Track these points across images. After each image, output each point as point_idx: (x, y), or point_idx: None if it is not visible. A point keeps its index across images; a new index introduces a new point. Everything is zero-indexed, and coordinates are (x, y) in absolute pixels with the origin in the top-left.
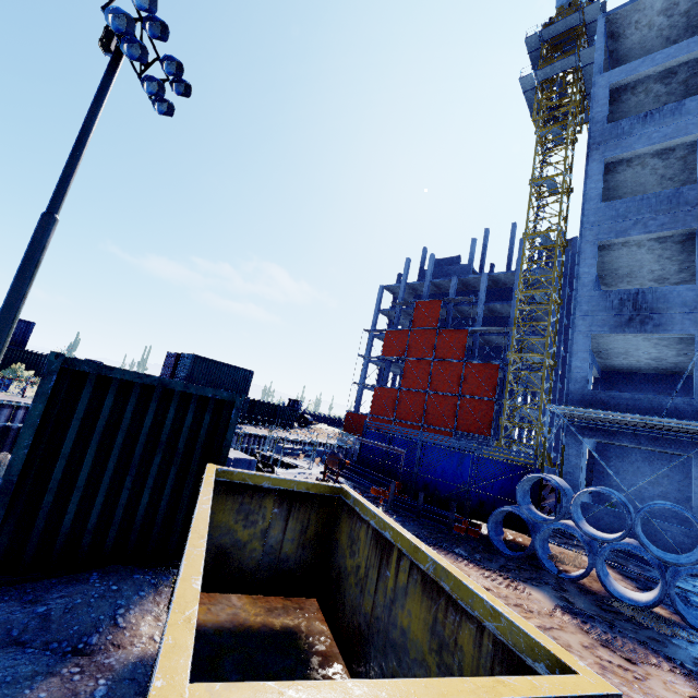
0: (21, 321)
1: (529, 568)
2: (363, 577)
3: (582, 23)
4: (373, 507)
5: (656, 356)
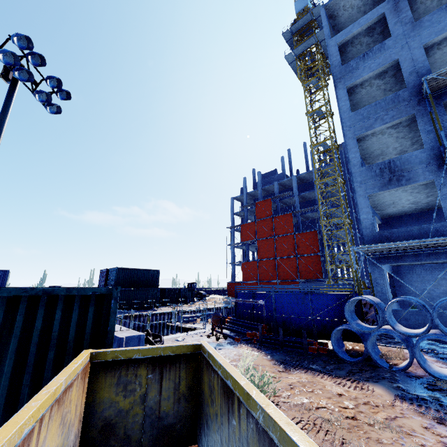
0: None
1: (368, 369)
2: (220, 425)
3: (313, 18)
4: (220, 358)
5: (413, 200)
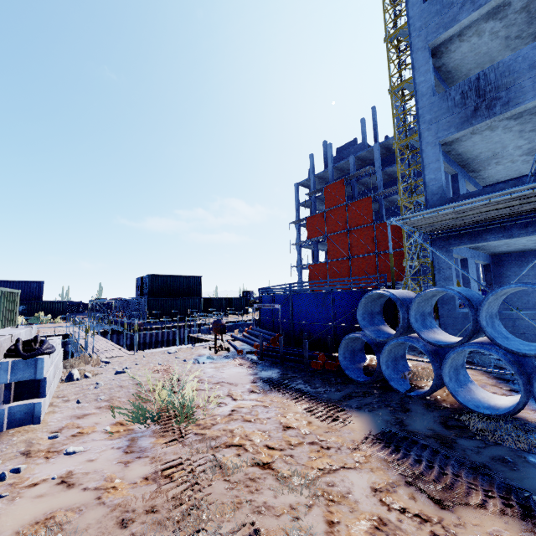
0: (33, 282)
1: (376, 392)
2: None
3: None
4: None
5: (528, 148)
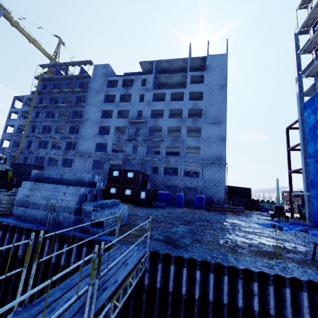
0: None
1: None
2: None
3: None
4: None
5: None
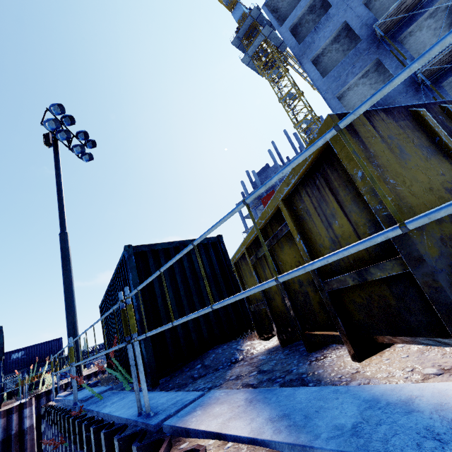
0: (53, 340)
1: None
2: None
3: (254, 20)
4: None
5: None
